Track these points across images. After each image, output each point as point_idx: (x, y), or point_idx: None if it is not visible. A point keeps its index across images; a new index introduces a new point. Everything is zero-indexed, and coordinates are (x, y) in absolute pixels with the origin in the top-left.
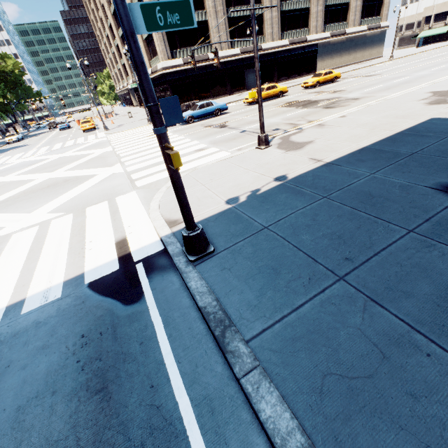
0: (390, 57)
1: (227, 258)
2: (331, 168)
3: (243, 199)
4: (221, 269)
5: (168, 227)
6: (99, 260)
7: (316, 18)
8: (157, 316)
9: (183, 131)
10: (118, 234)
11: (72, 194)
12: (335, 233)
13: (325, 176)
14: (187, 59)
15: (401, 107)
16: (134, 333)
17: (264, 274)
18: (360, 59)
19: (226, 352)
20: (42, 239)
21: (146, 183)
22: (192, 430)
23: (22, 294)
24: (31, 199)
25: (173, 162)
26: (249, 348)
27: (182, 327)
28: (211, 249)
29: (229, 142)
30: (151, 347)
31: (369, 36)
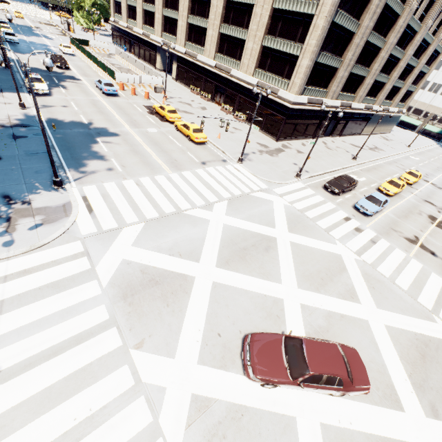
0: (408, 146)
1: None
2: None
3: None
4: None
5: None
6: None
7: (384, 94)
8: None
9: (392, 240)
10: None
11: None
12: None
13: None
14: (310, 99)
15: None
16: None
17: None
18: (382, 131)
19: None
20: None
21: None
22: None
23: None
24: None
25: None
26: None
27: None
28: None
29: None
30: None
31: (394, 116)
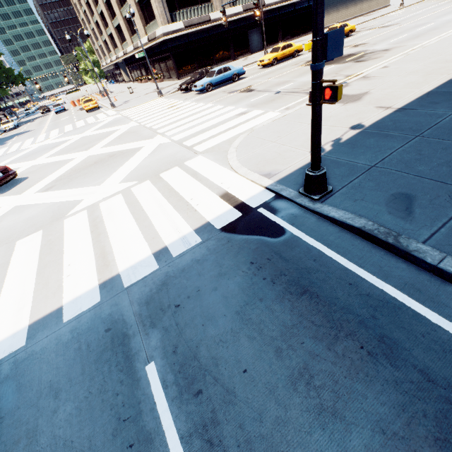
0: (400, 5)
1: (352, 193)
2: (406, 112)
3: (328, 148)
4: (353, 201)
5: (267, 178)
6: (215, 211)
7: None
8: (314, 241)
9: (207, 99)
10: (215, 190)
11: (131, 166)
12: (450, 161)
13: (405, 120)
14: (188, 22)
15: (446, 52)
16: (301, 255)
17: (401, 199)
18: (367, 9)
19: (410, 251)
20: (135, 203)
21: (207, 147)
22: (411, 303)
23: (159, 244)
24: (87, 174)
25: (337, 95)
26: (429, 246)
27: (344, 245)
28: (330, 188)
29: (270, 103)
30: (326, 261)
31: None
